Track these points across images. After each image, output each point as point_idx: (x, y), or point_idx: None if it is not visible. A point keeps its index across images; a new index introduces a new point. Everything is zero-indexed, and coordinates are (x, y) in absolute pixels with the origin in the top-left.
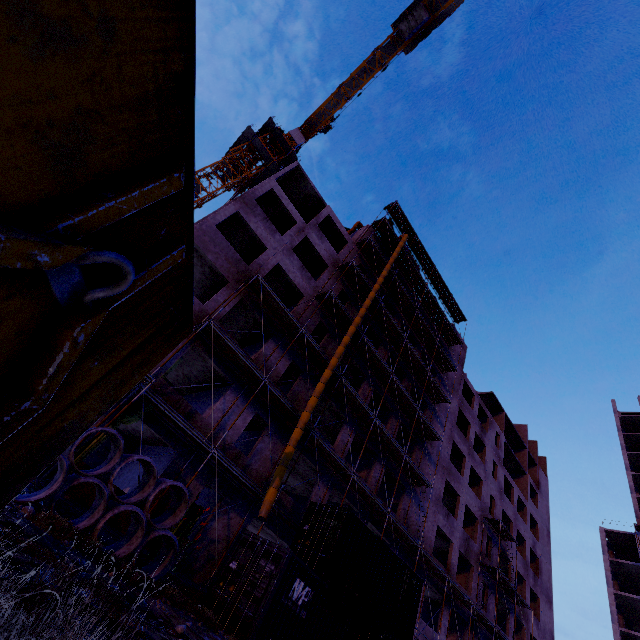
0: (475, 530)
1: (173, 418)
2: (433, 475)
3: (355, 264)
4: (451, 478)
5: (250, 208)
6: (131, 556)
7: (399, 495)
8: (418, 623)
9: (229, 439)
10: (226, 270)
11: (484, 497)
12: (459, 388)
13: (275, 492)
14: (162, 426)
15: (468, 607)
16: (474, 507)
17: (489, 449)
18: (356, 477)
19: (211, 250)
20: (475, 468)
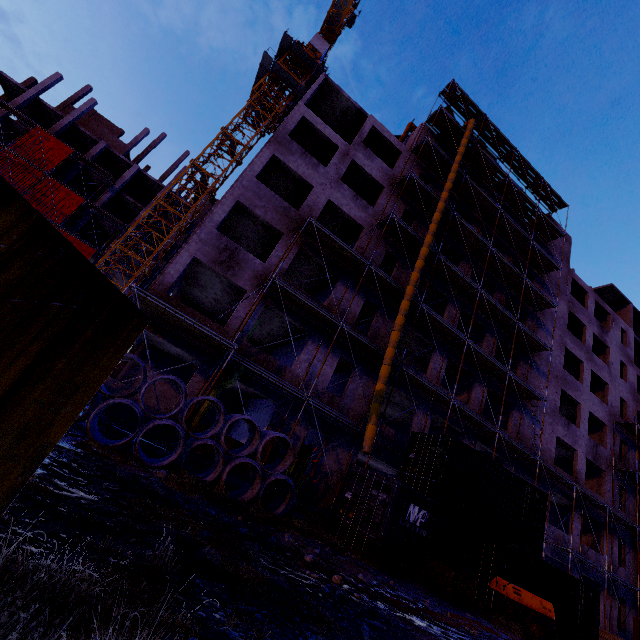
0: (603, 436)
1: (264, 376)
2: (545, 387)
3: (414, 175)
4: (567, 387)
5: (285, 147)
6: (256, 498)
7: (507, 412)
8: (546, 528)
9: (320, 385)
10: (277, 222)
11: (612, 401)
12: (566, 288)
13: (374, 428)
14: (258, 383)
15: (603, 510)
16: (600, 413)
17: (613, 349)
18: (456, 402)
19: (258, 205)
20: (597, 372)
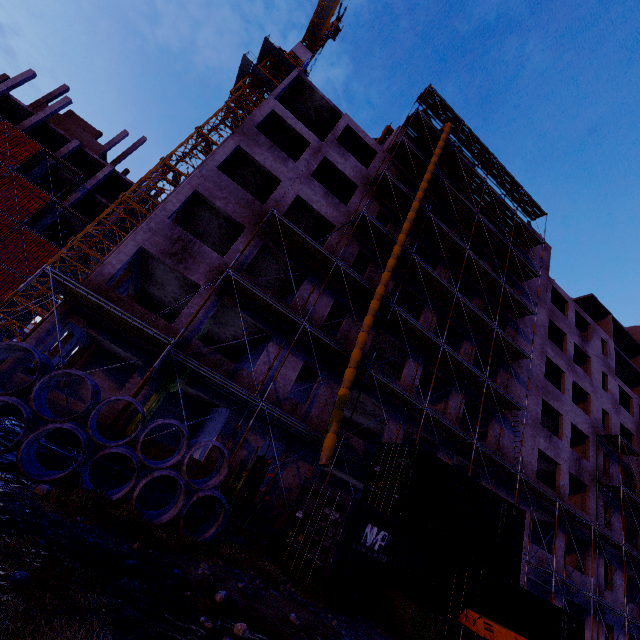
0: (586, 449)
1: (211, 378)
2: (525, 397)
3: (388, 174)
4: (549, 397)
5: (252, 139)
6: (178, 519)
7: (487, 423)
8: (528, 548)
9: (281, 390)
10: (239, 215)
11: (594, 413)
12: (546, 296)
13: (333, 437)
14: (208, 387)
15: (587, 528)
16: (582, 425)
17: (594, 359)
18: (430, 410)
19: (218, 196)
20: (578, 383)
